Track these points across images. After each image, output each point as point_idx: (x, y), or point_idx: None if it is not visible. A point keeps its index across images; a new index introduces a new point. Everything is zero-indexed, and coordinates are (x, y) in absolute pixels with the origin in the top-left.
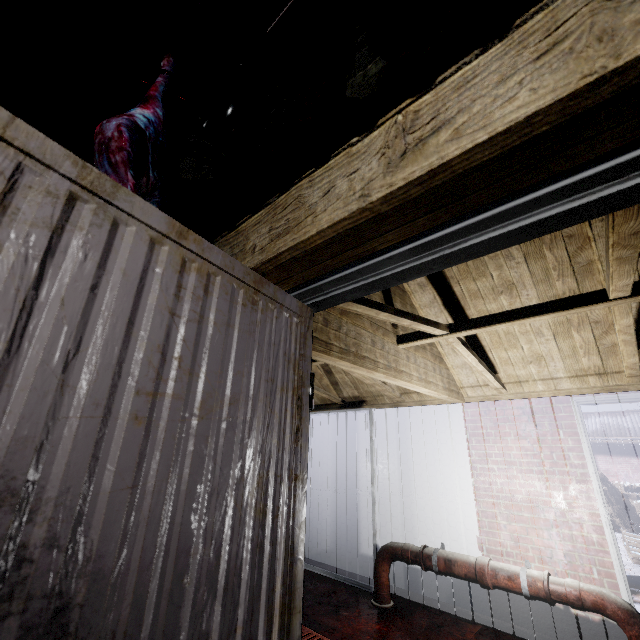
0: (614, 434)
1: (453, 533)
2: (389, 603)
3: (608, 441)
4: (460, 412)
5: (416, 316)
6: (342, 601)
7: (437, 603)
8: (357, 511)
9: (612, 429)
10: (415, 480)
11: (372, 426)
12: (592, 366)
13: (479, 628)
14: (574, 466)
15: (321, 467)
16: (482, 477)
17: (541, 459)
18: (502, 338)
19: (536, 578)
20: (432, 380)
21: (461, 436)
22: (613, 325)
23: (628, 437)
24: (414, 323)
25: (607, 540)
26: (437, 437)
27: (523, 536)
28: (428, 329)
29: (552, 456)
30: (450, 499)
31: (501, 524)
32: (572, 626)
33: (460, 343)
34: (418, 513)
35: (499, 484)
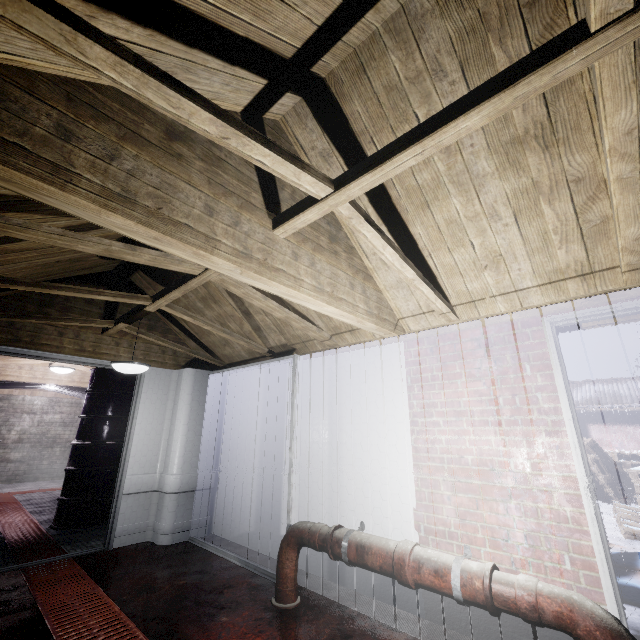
0: (609, 402)
1: (386, 508)
2: (293, 602)
3: (602, 409)
4: (402, 353)
5: (229, 115)
6: (233, 599)
7: (361, 599)
8: (282, 484)
9: (607, 397)
10: (346, 443)
11: (295, 377)
12: (572, 263)
13: (403, 639)
14: (544, 412)
15: (249, 433)
16: (424, 434)
17: (499, 405)
18: (443, 232)
19: (474, 574)
20: (345, 298)
21: (401, 383)
22: (604, 182)
23: (624, 404)
24: (226, 129)
25: (586, 515)
26: (373, 387)
27: (471, 511)
28: (281, 168)
29: (514, 400)
30: (384, 465)
31: (444, 495)
32: (532, 637)
33: (362, 219)
34: (347, 484)
35: (444, 442)
